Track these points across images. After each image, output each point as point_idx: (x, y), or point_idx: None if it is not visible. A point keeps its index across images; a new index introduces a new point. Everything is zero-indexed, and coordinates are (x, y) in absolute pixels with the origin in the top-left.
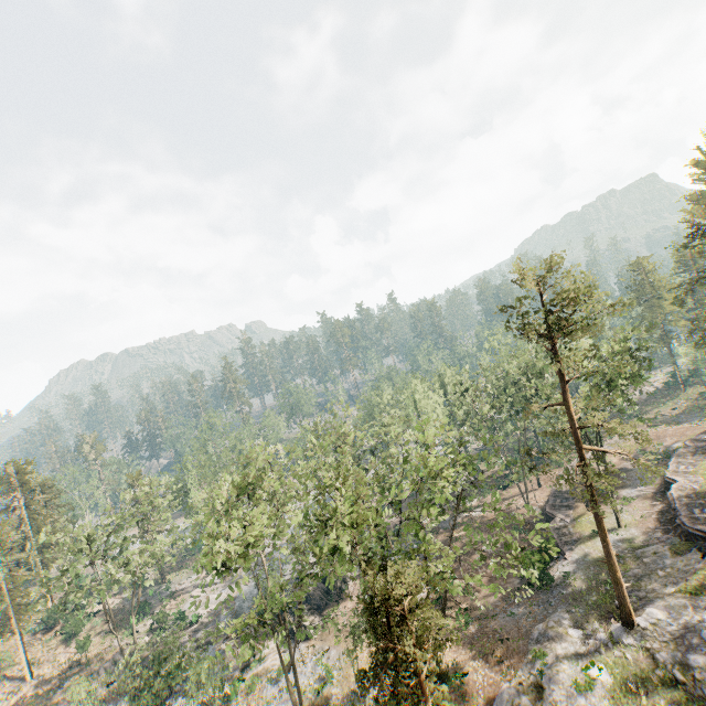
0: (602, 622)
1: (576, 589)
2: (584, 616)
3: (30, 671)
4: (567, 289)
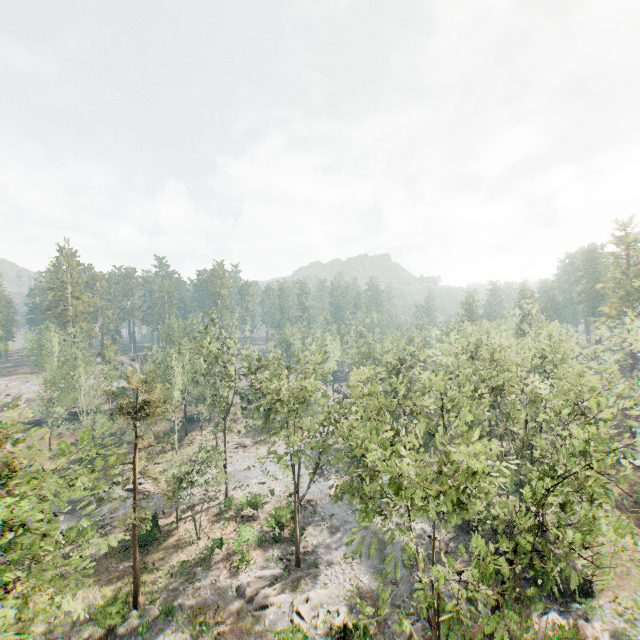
0: None
1: None
2: None
3: None
4: None
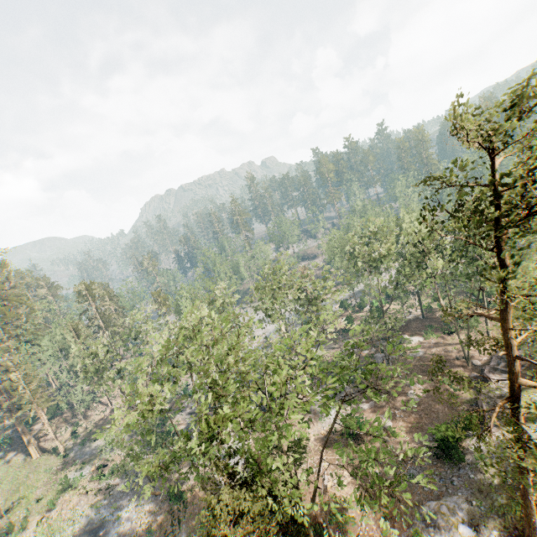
0: (502, 535)
1: (485, 479)
2: (483, 515)
3: (110, 402)
4: None
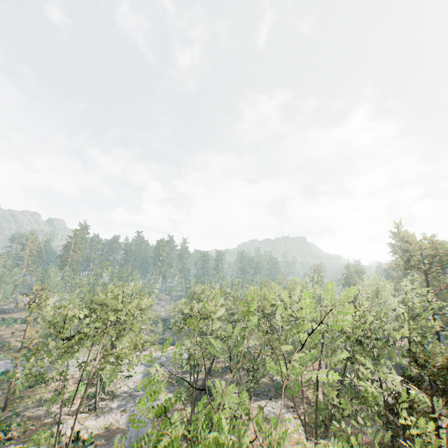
0: None
1: None
2: None
3: None
4: (443, 250)
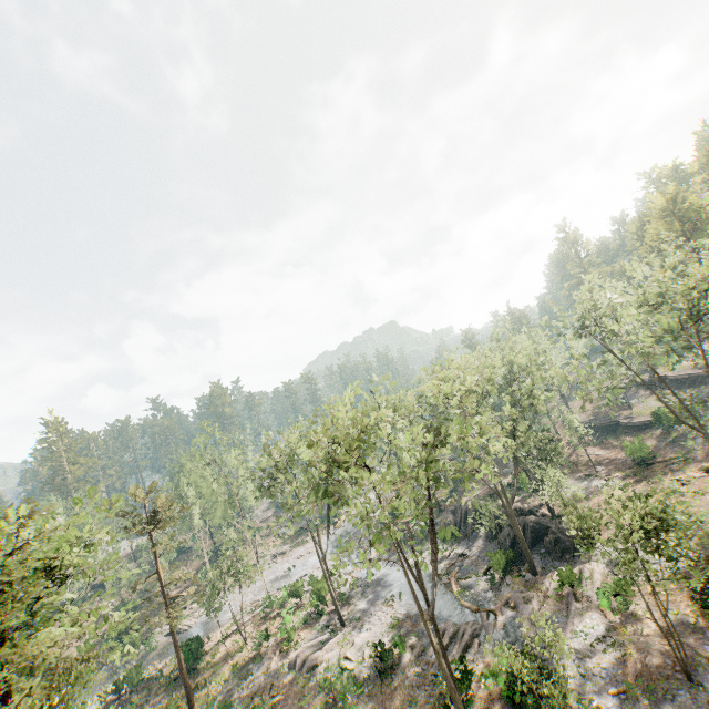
0: None
1: None
2: None
3: None
4: (693, 197)
